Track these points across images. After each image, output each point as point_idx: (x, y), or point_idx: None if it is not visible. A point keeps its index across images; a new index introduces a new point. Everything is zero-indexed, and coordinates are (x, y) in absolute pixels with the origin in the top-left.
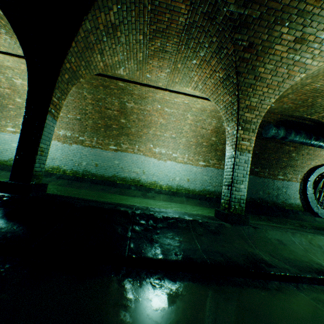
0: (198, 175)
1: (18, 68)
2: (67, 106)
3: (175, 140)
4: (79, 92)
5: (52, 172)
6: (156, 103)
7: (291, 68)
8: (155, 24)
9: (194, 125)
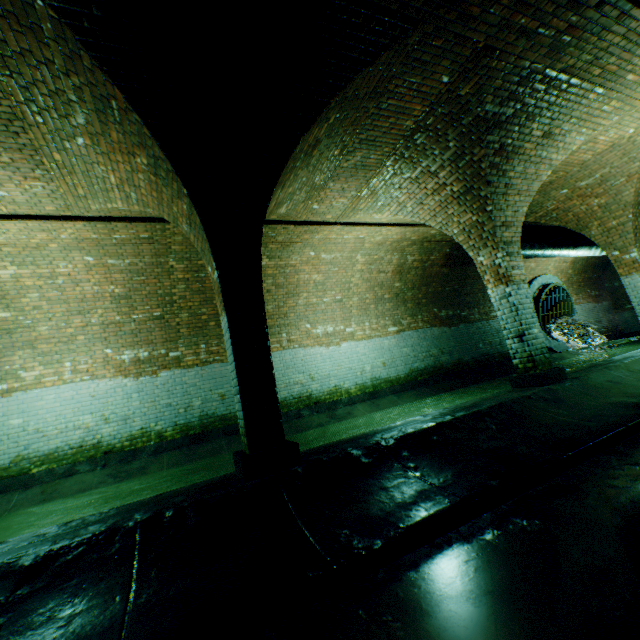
0: (394, 351)
1: (21, 243)
2: (128, 297)
3: (343, 305)
4: (159, 263)
5: (136, 447)
6: (308, 248)
7: (538, 166)
8: (367, 131)
9: (367, 271)
